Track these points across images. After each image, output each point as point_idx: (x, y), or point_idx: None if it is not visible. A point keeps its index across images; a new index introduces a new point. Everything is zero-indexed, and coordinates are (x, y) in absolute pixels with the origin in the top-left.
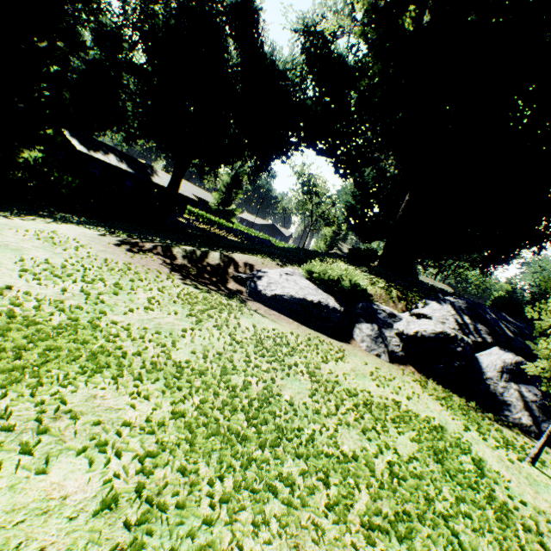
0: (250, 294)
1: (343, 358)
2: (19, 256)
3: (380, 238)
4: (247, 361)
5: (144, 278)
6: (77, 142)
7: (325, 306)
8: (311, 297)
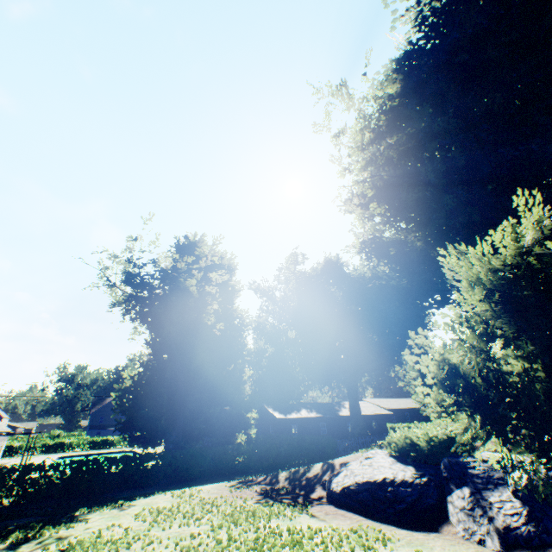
0: (327, 496)
1: (375, 547)
2: (147, 507)
3: None
4: (216, 551)
5: (218, 505)
6: (277, 412)
7: (390, 481)
8: (375, 476)
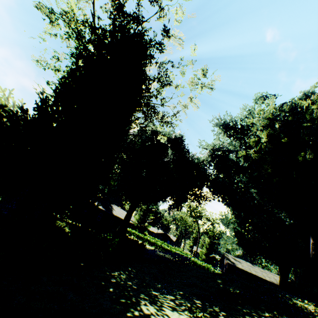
0: None
1: None
2: None
3: (262, 254)
4: None
5: None
6: None
7: None
8: None
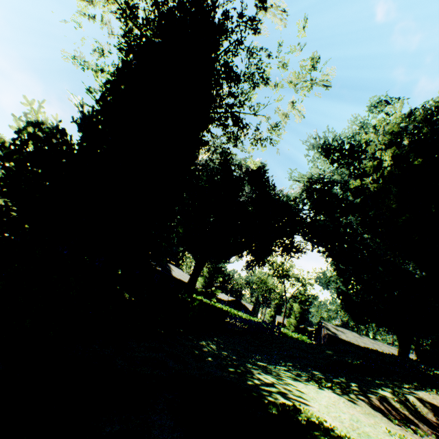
0: None
1: None
2: None
3: (375, 320)
4: None
5: None
6: None
7: None
8: None
